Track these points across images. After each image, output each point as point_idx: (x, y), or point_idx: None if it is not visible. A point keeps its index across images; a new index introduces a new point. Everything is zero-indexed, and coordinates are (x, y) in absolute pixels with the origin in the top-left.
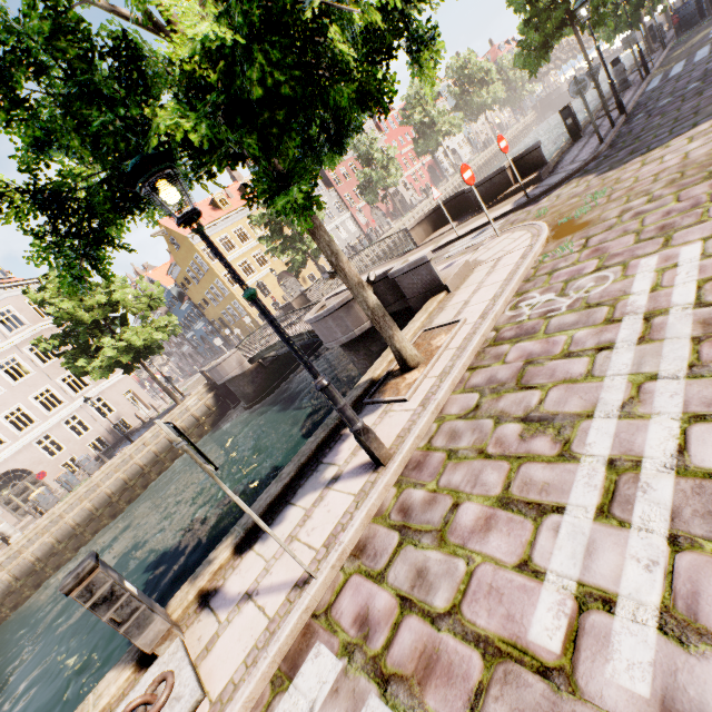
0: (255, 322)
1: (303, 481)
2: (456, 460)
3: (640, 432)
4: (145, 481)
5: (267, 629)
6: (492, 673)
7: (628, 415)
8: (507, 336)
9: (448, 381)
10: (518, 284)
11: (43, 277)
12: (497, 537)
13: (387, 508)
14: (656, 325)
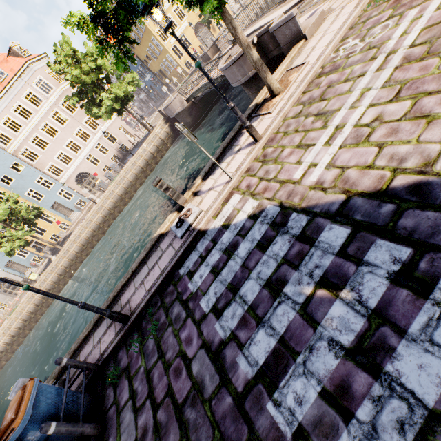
0: (183, 71)
1: (225, 154)
2: (286, 135)
3: (351, 114)
4: (145, 174)
5: (218, 194)
6: (281, 187)
7: (351, 108)
8: (326, 72)
9: (291, 100)
10: (345, 31)
11: (54, 53)
12: (292, 157)
13: (258, 157)
14: (388, 60)
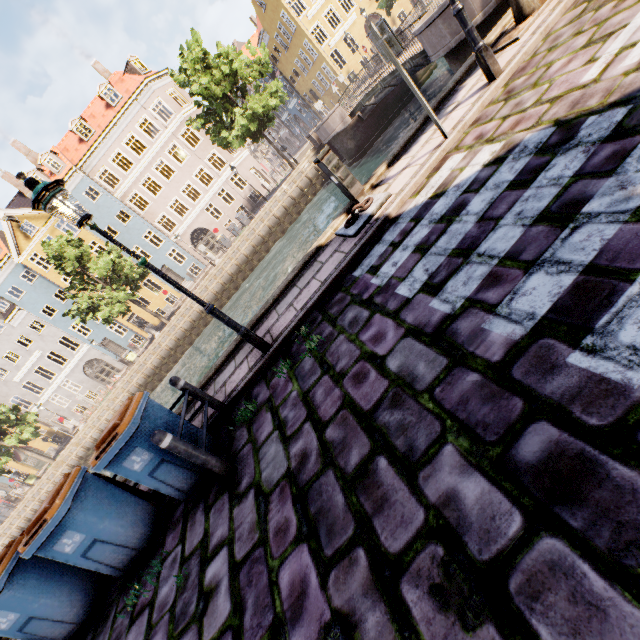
0: (344, 86)
1: (429, 123)
2: (554, 49)
3: None
4: (281, 229)
5: (420, 166)
6: (553, 104)
7: None
8: None
9: (561, 5)
10: None
11: (180, 57)
12: (574, 63)
13: (496, 99)
14: None
